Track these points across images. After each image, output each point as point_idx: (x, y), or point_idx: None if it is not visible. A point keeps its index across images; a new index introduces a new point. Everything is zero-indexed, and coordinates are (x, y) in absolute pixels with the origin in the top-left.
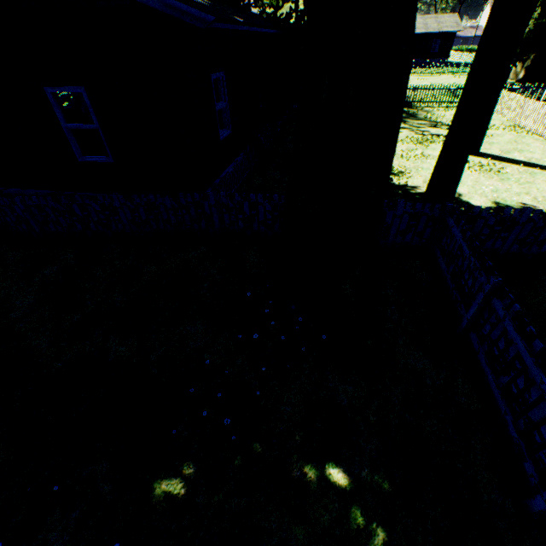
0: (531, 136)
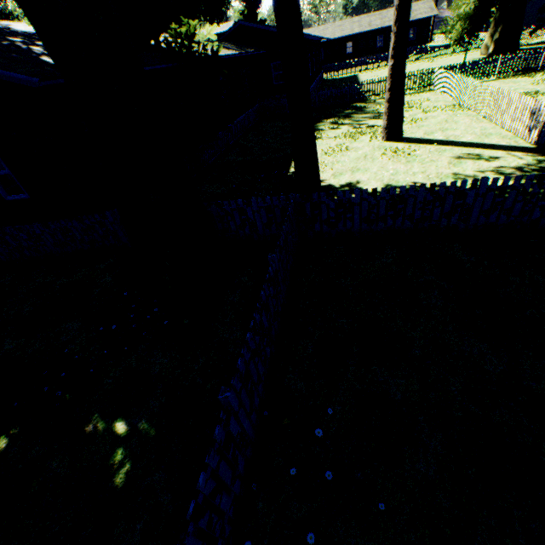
0: (466, 112)
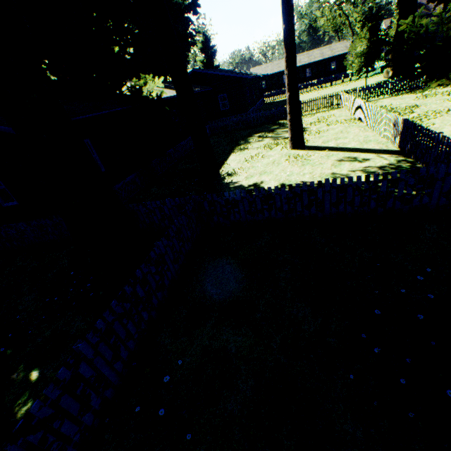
0: (358, 124)
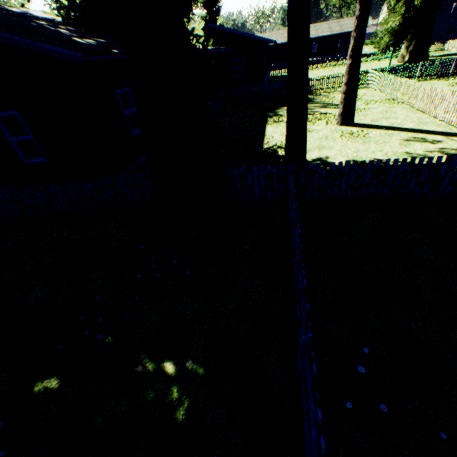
0: (401, 105)
